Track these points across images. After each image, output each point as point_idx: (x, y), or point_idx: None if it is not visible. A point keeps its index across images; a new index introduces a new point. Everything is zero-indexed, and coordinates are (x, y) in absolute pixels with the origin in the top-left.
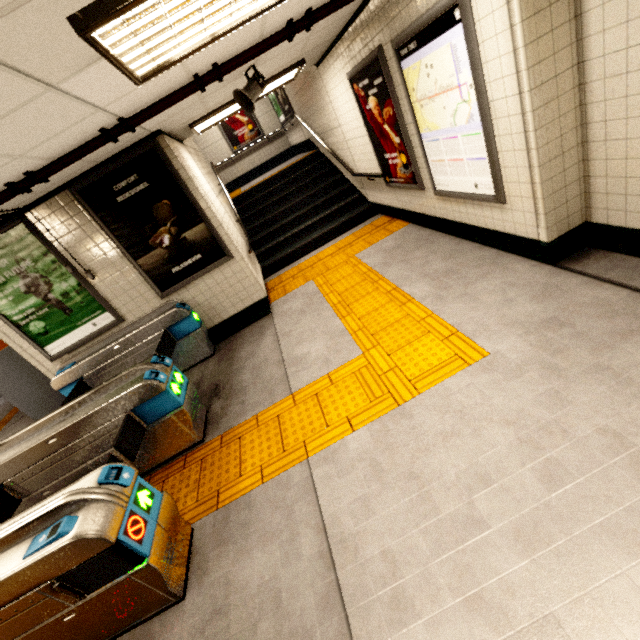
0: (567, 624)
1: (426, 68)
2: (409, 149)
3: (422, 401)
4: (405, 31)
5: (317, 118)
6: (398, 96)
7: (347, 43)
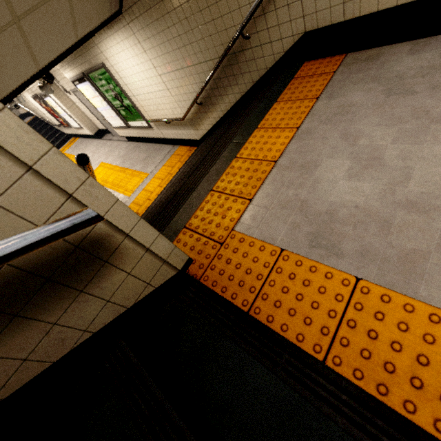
0: None
1: (50, 102)
2: (61, 118)
3: None
4: (40, 94)
5: (28, 105)
6: (49, 105)
7: (26, 90)
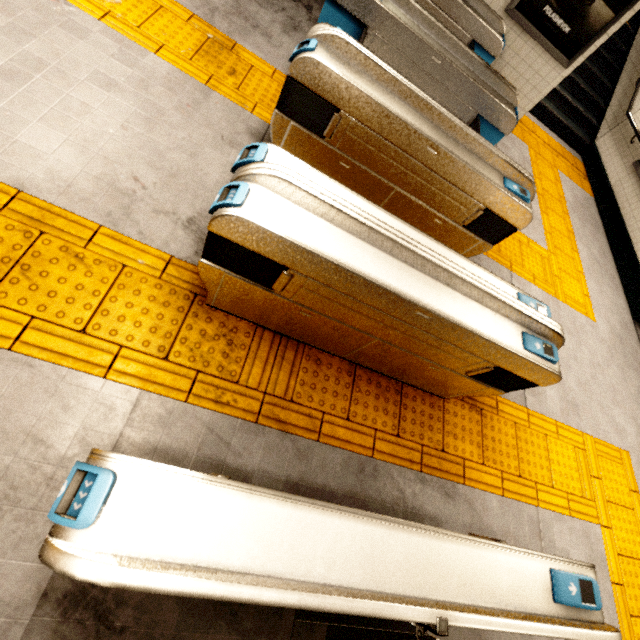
0: (580, 408)
1: None
2: None
3: (566, 309)
4: None
5: None
6: None
7: None
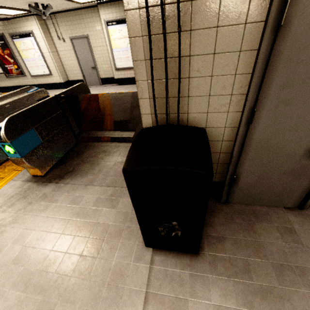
0: None
1: (23, 43)
2: (19, 63)
3: None
4: (15, 33)
5: None
6: (12, 48)
7: None
